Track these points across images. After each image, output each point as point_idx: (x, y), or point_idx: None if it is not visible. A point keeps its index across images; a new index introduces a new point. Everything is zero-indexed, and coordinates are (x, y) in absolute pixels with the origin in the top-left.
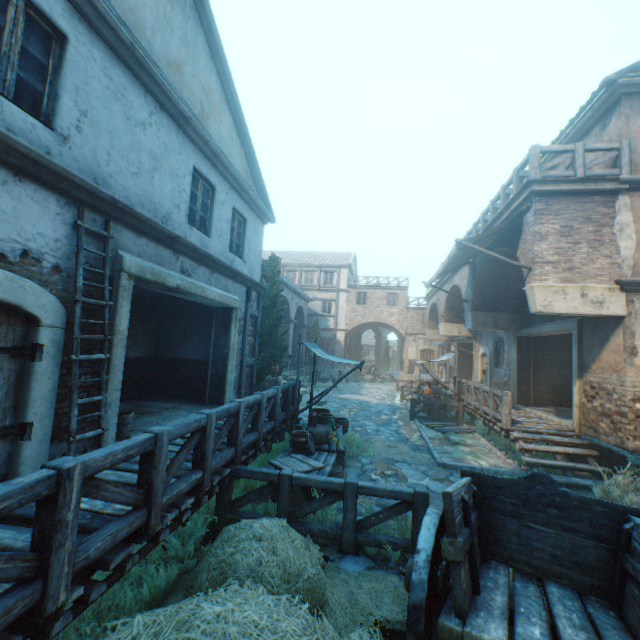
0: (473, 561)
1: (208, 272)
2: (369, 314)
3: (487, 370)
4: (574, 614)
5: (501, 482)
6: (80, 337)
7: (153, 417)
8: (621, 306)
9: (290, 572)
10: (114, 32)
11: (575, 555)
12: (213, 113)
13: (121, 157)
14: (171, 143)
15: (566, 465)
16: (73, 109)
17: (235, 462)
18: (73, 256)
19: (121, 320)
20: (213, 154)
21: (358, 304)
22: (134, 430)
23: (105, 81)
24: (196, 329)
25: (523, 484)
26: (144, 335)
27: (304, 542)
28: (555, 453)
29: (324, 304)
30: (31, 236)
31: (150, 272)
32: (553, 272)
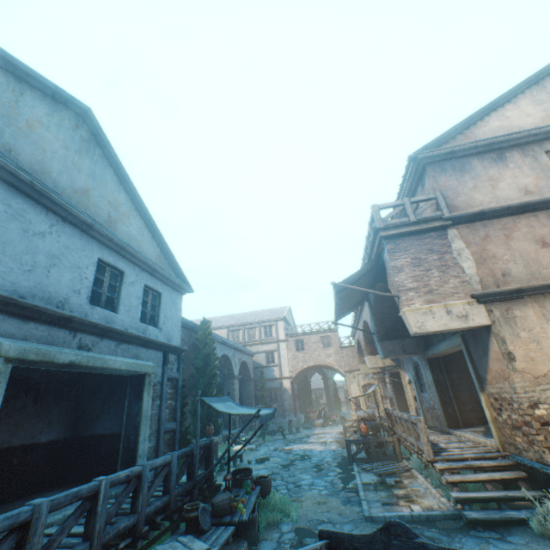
0: None
1: (114, 344)
2: (309, 358)
3: (416, 396)
4: None
5: (359, 541)
6: None
7: None
8: (484, 316)
9: None
10: (15, 176)
11: None
12: (122, 219)
13: (13, 260)
14: (73, 244)
15: (496, 495)
16: None
17: None
18: None
19: None
20: (119, 247)
21: (297, 350)
22: (1, 535)
23: (3, 208)
24: (113, 400)
25: (380, 540)
26: (60, 415)
27: None
28: (484, 481)
29: (267, 355)
30: None
31: (35, 353)
32: (417, 296)
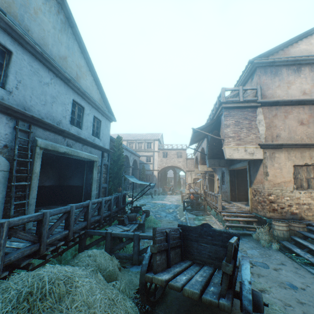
0: (168, 255)
1: (81, 145)
2: (169, 162)
3: (219, 186)
4: (205, 273)
5: (192, 228)
6: (16, 175)
7: None
8: (261, 155)
9: (101, 268)
10: (33, 48)
11: (216, 254)
12: (82, 76)
13: (37, 98)
14: (61, 90)
15: (243, 225)
16: (14, 80)
17: (87, 228)
18: (13, 140)
19: (36, 167)
20: (82, 93)
21: (163, 157)
22: None
23: (29, 68)
24: (78, 171)
25: (199, 228)
26: (53, 175)
27: (110, 257)
28: (239, 221)
29: (147, 158)
30: None
31: (51, 146)
32: (233, 141)
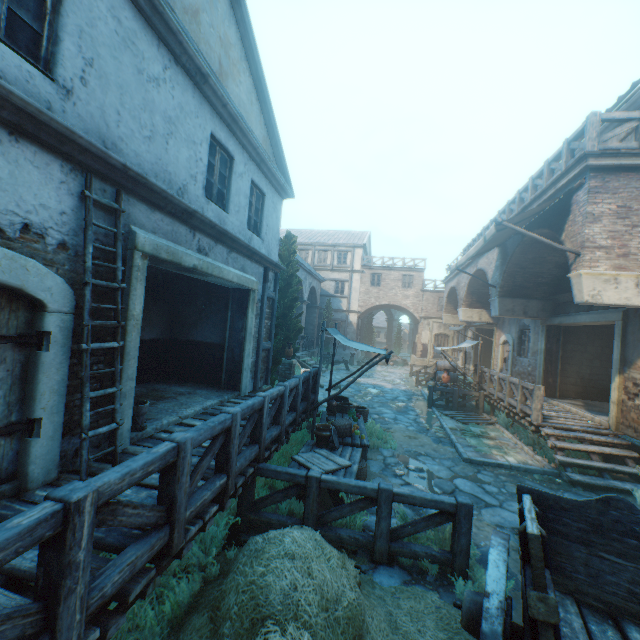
0: None
1: (225, 251)
2: (383, 296)
3: (509, 358)
4: None
5: (567, 503)
6: (91, 324)
7: (168, 404)
8: None
9: (328, 598)
10: None
11: None
12: (232, 72)
13: (132, 118)
14: (187, 104)
15: (604, 467)
16: (76, 56)
17: (258, 460)
18: (81, 232)
19: (135, 304)
20: (232, 119)
21: (372, 285)
22: (150, 419)
23: (113, 24)
24: (211, 311)
25: (594, 508)
26: (158, 316)
27: (340, 560)
28: (590, 453)
29: (337, 285)
30: (32, 208)
31: (165, 251)
32: (605, 258)
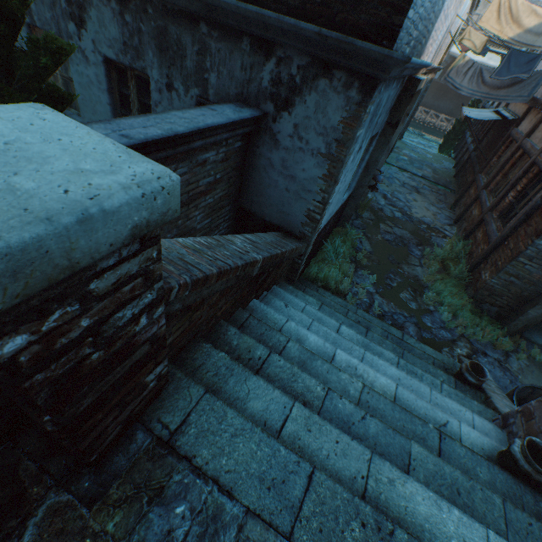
0: None
1: None
2: None
3: None
4: None
5: None
6: None
7: None
8: None
9: None
10: None
11: None
12: None
13: None
14: None
15: None
16: None
17: None
18: None
19: None
20: None
21: None
22: None
23: None
24: None
25: None
26: None
27: None
28: None
29: None
30: None
31: None
32: None
